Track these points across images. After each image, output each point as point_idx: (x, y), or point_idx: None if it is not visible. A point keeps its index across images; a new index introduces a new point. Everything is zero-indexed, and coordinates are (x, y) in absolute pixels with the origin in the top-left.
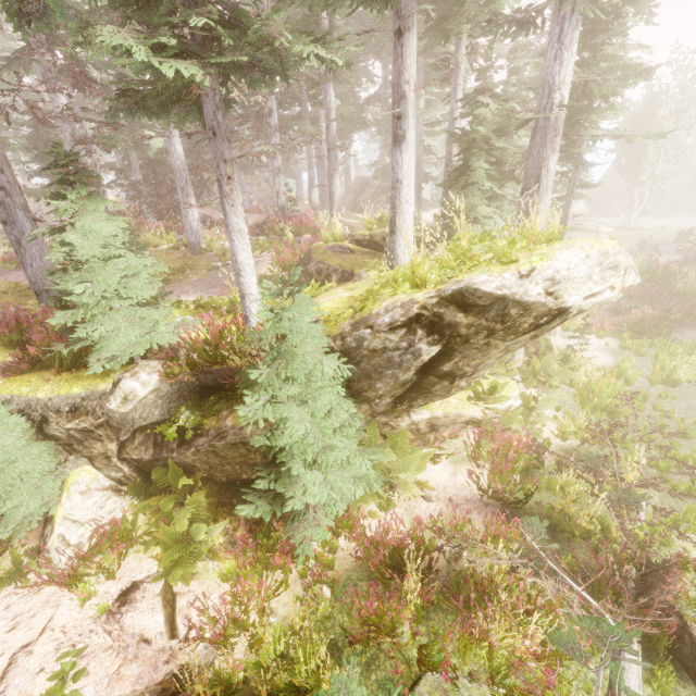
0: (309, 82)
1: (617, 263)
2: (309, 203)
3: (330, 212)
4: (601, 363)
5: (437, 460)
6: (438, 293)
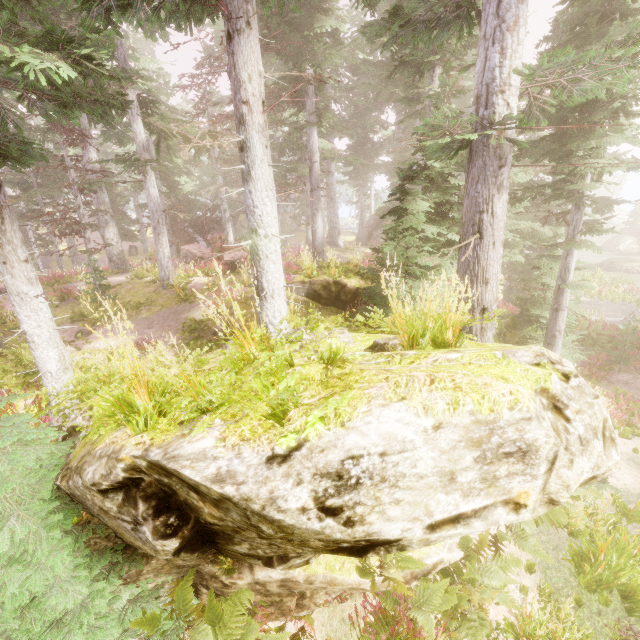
0: (291, 127)
1: (525, 445)
2: (306, 239)
3: (312, 250)
4: (623, 485)
5: (304, 639)
6: (143, 452)
